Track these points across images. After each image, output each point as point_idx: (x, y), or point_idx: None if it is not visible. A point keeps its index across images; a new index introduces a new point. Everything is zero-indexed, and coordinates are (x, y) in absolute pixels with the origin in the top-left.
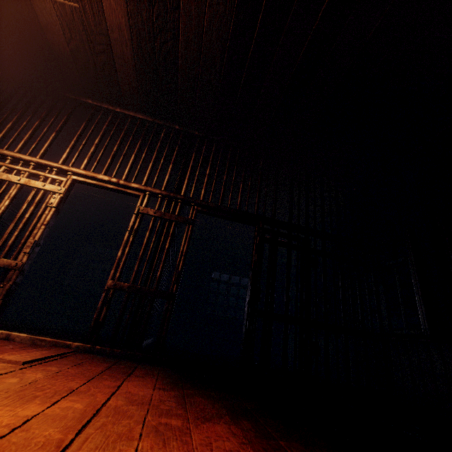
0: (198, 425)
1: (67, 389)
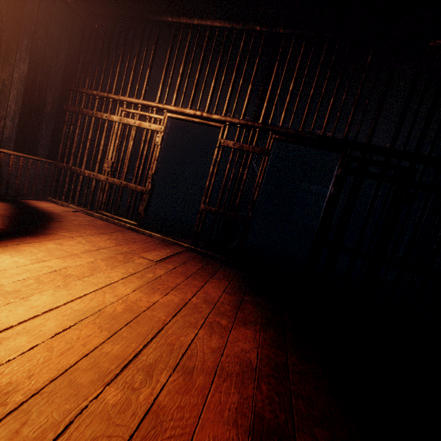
0: (235, 328)
1: (174, 286)
